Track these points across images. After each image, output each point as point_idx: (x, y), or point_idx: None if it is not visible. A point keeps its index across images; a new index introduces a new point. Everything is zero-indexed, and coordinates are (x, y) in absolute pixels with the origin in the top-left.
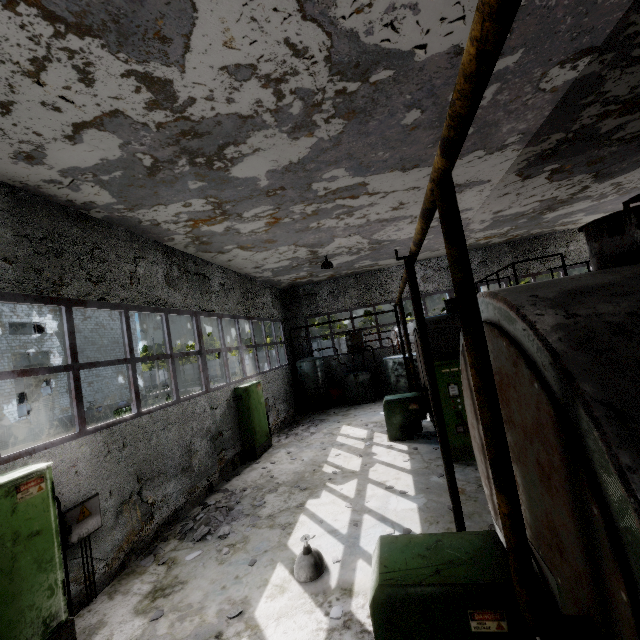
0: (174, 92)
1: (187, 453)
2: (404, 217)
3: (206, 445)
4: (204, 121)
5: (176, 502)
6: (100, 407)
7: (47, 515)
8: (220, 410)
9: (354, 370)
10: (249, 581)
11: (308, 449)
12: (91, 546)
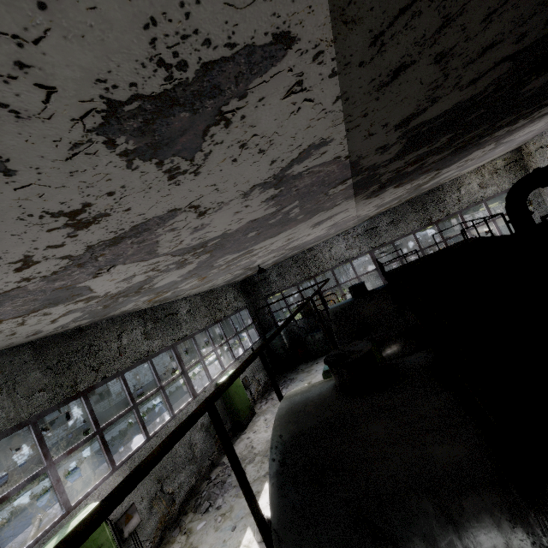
0: (96, 295)
1: (189, 448)
2: (299, 238)
3: (203, 436)
4: (121, 290)
5: (189, 484)
6: (142, 387)
7: (105, 533)
8: None
9: (311, 331)
10: (231, 543)
11: None
12: (138, 535)
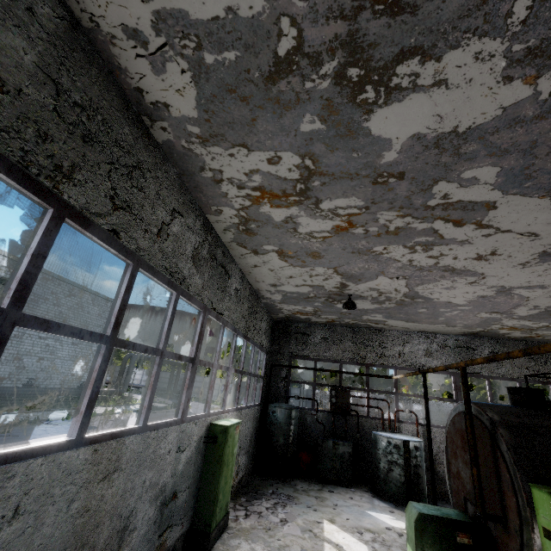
0: None
1: (119, 533)
2: (473, 273)
3: (151, 516)
4: None
5: None
6: (36, 387)
7: None
8: (186, 454)
9: (332, 435)
10: None
11: None
12: None
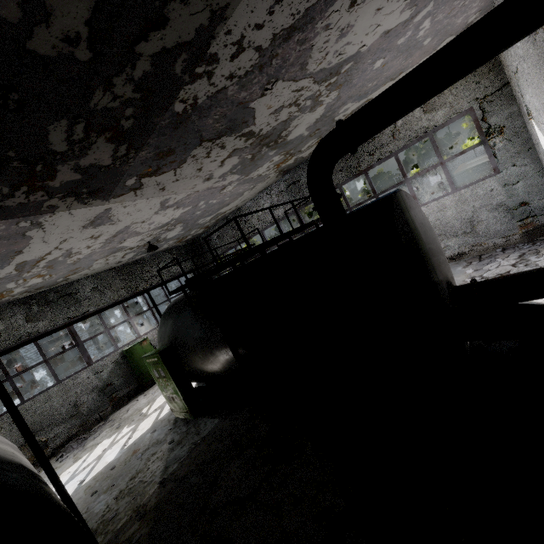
0: None
1: (74, 407)
2: (124, 228)
3: (94, 396)
4: None
5: (68, 434)
6: None
7: None
8: (107, 371)
9: None
10: None
11: None
12: None
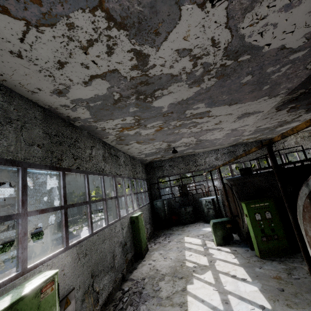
0: (147, 61)
1: (112, 257)
2: (218, 128)
3: (120, 251)
4: (154, 77)
5: (108, 289)
6: (40, 227)
7: (54, 308)
8: (125, 230)
9: (183, 205)
10: None
11: (171, 251)
12: None
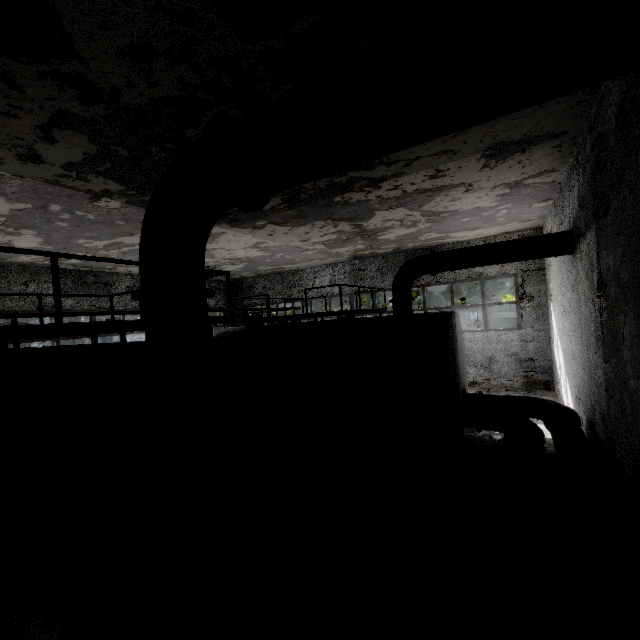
0: None
1: None
2: (211, 249)
3: None
4: None
5: None
6: None
7: None
8: None
9: None
10: None
11: None
12: None
